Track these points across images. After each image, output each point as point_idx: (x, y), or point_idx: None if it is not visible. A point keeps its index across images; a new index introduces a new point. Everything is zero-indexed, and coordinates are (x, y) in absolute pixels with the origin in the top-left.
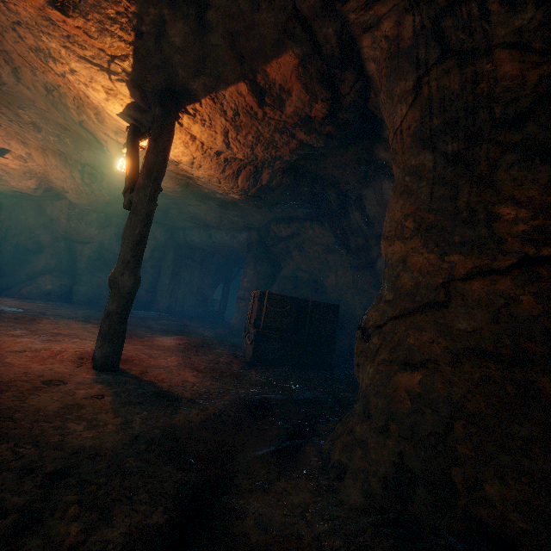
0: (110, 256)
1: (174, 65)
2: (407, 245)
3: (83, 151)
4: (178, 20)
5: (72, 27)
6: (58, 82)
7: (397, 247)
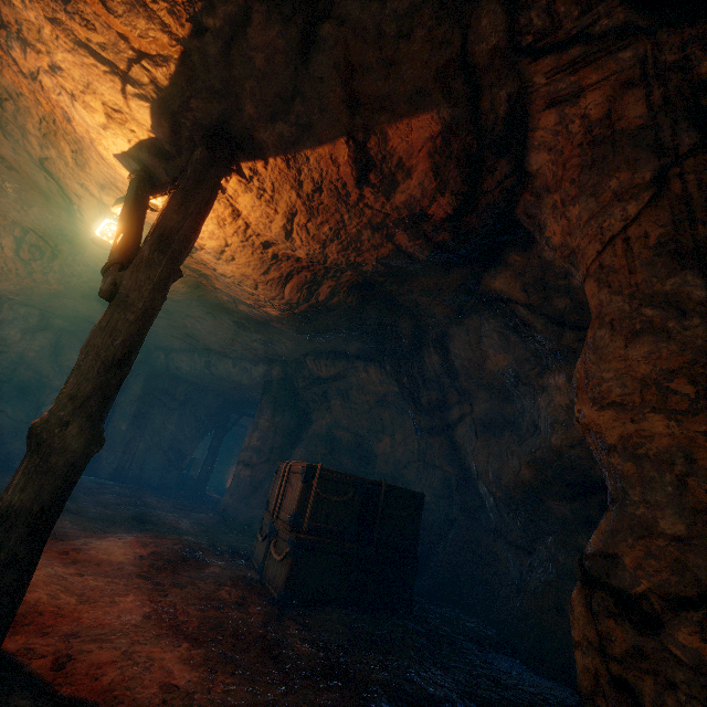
0: (32, 377)
1: (241, 95)
2: (687, 425)
3: (31, 208)
4: (271, 25)
5: None
6: (21, 87)
7: (657, 426)
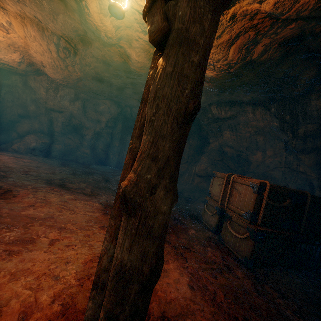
0: (77, 123)
1: None
2: None
3: (58, 16)
4: None
5: None
6: None
7: None
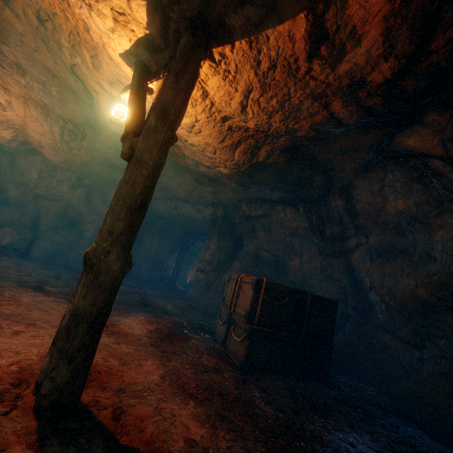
0: (76, 215)
1: None
2: None
3: (68, 104)
4: None
5: None
6: (55, 8)
7: None
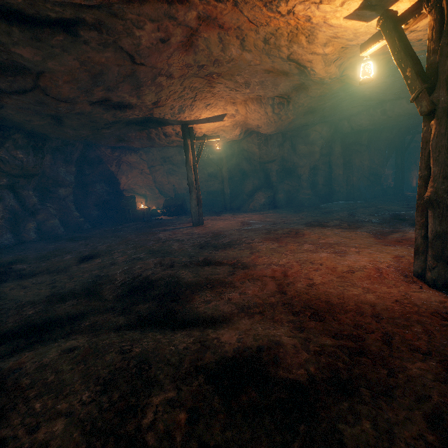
0: (290, 165)
1: None
2: None
3: (279, 86)
4: None
5: None
6: (278, 25)
7: None
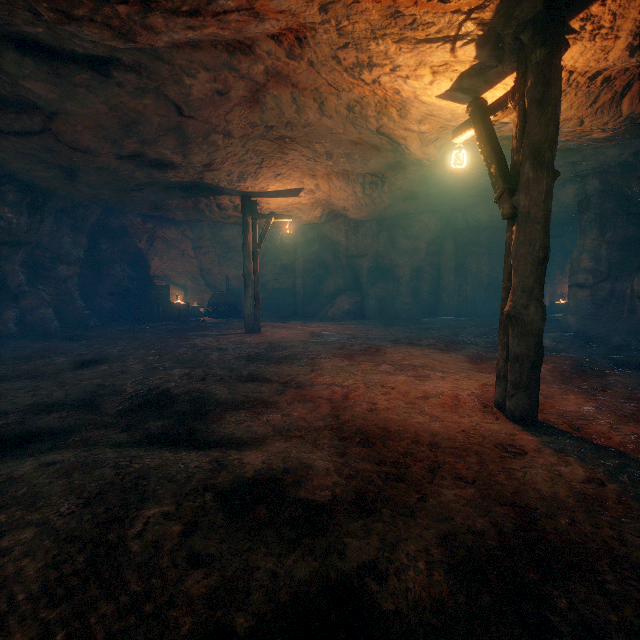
0: (386, 263)
1: None
2: None
3: (369, 161)
4: None
5: (423, 4)
6: (364, 93)
7: None
